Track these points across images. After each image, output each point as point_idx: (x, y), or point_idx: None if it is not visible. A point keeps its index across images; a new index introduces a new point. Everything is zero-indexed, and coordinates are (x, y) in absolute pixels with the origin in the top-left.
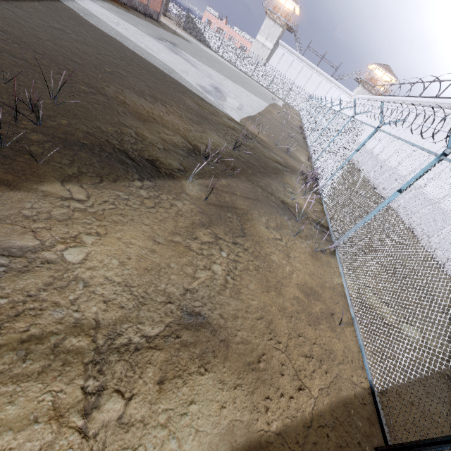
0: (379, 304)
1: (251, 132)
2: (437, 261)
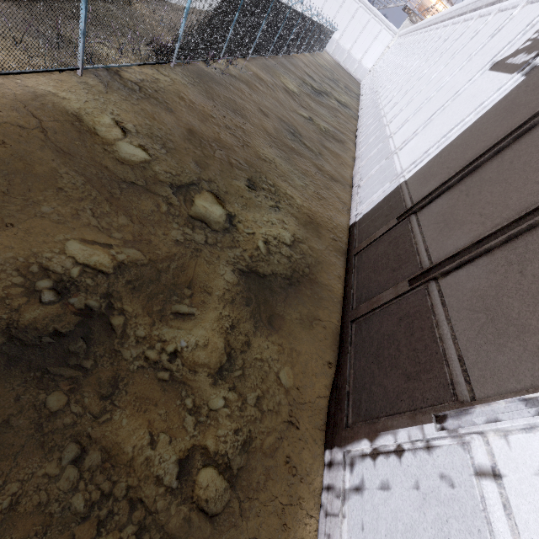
0: (109, 125)
1: None
2: (353, 183)
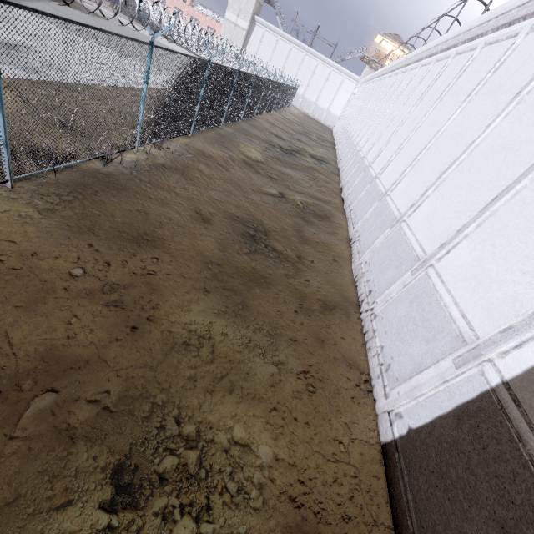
0: None
1: None
2: (358, 296)
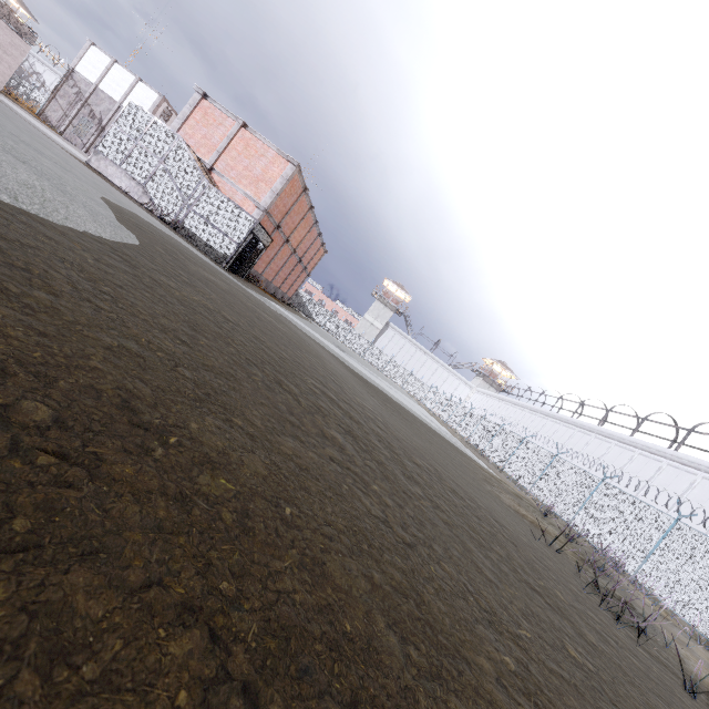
0: None
1: (520, 494)
2: None
